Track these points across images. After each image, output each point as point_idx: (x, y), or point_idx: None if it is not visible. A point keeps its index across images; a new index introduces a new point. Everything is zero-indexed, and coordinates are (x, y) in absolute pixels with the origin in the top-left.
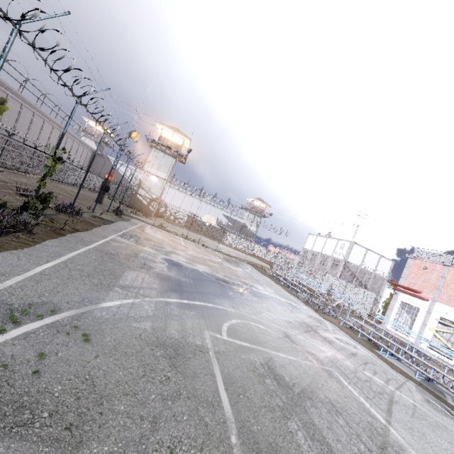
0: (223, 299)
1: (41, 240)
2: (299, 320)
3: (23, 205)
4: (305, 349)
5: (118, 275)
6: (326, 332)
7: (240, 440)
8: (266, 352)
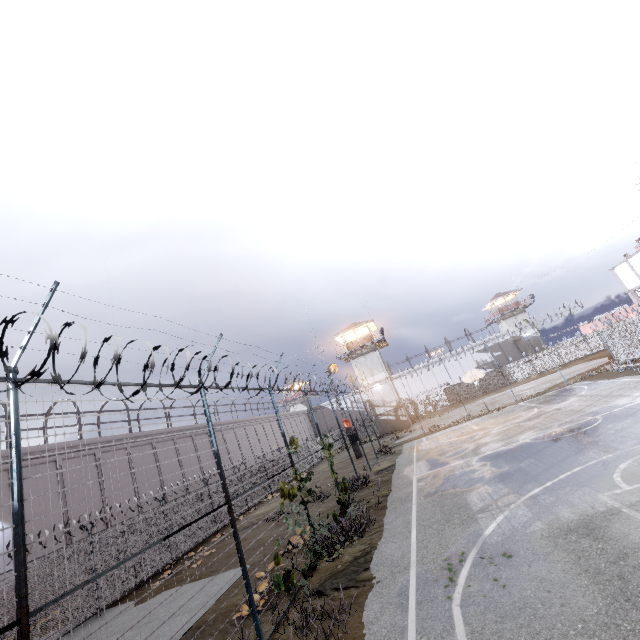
0: (586, 453)
1: (382, 522)
2: None
3: (341, 504)
4: None
5: (465, 505)
6: None
7: None
8: None
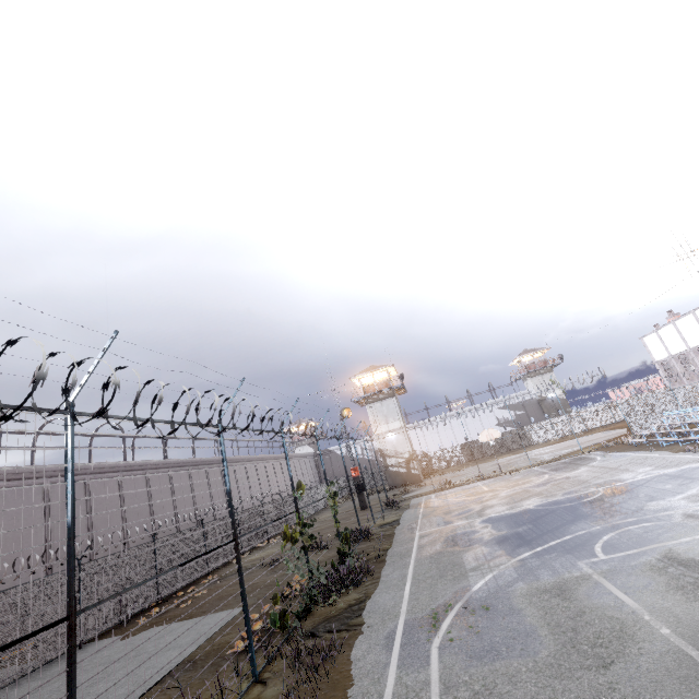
0: (579, 523)
1: (379, 574)
2: None
3: (341, 554)
4: None
5: (460, 563)
6: None
7: (653, 616)
8: (661, 546)
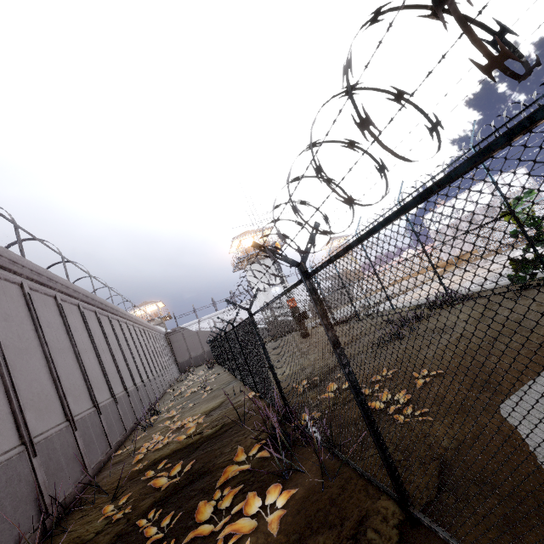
0: None
1: None
2: None
3: None
4: None
5: None
6: None
7: None
8: None
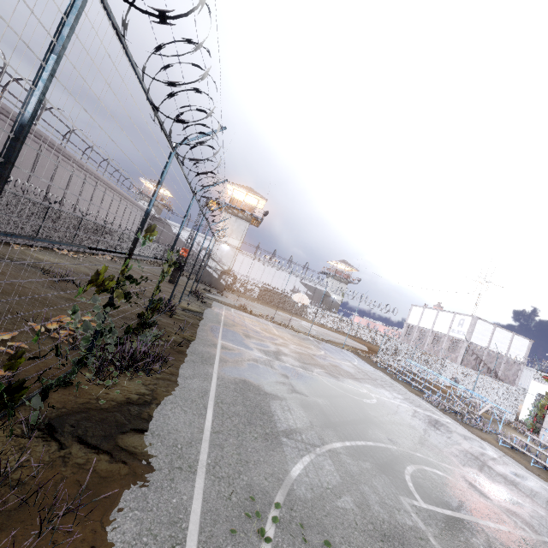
0: (374, 429)
1: (176, 370)
2: (459, 448)
3: (143, 322)
4: (502, 506)
5: (269, 413)
6: (497, 463)
7: None
8: (474, 522)
